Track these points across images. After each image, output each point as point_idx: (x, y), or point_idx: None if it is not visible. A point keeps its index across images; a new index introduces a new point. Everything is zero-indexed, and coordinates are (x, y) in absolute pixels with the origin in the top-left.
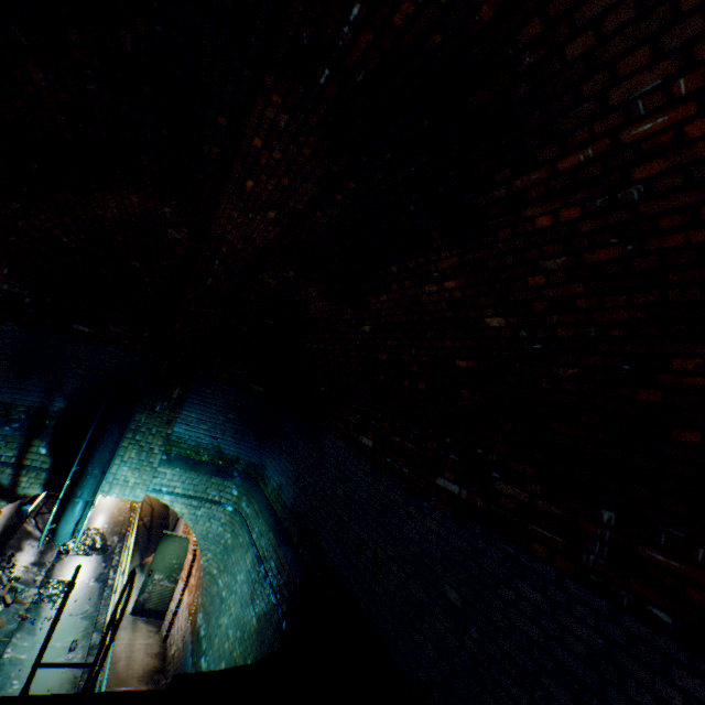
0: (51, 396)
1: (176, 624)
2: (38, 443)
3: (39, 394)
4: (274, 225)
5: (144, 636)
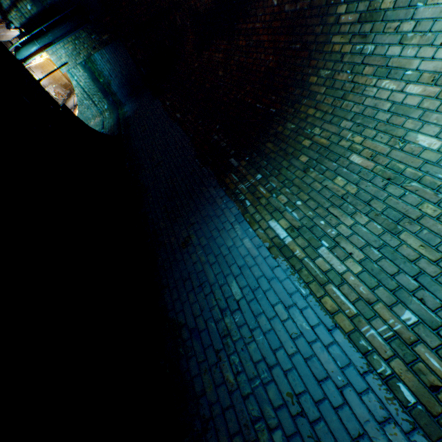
0: None
1: None
2: (28, 1)
3: None
4: None
5: None
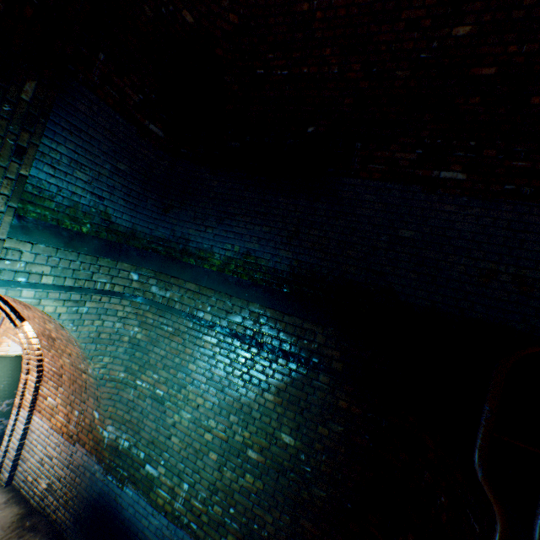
0: None
1: (29, 458)
2: None
3: None
4: None
5: None
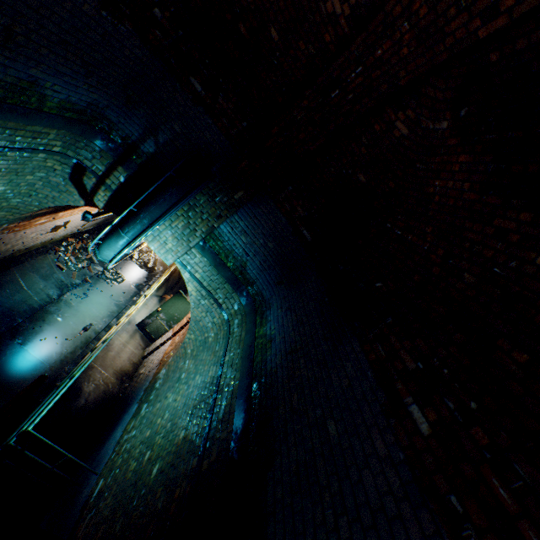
0: (146, 136)
1: (154, 355)
2: (121, 170)
3: (138, 129)
4: None
5: (135, 345)
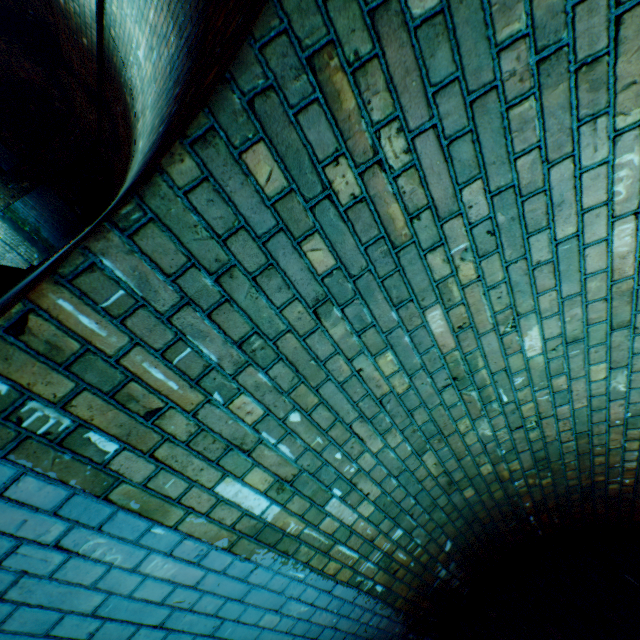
0: None
1: None
2: None
3: None
4: (95, 123)
5: None
